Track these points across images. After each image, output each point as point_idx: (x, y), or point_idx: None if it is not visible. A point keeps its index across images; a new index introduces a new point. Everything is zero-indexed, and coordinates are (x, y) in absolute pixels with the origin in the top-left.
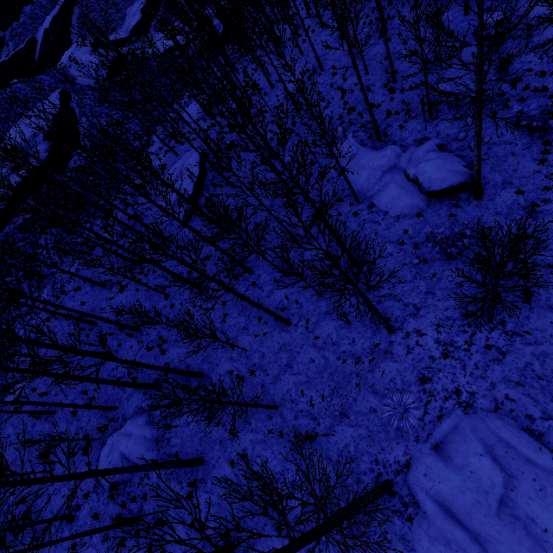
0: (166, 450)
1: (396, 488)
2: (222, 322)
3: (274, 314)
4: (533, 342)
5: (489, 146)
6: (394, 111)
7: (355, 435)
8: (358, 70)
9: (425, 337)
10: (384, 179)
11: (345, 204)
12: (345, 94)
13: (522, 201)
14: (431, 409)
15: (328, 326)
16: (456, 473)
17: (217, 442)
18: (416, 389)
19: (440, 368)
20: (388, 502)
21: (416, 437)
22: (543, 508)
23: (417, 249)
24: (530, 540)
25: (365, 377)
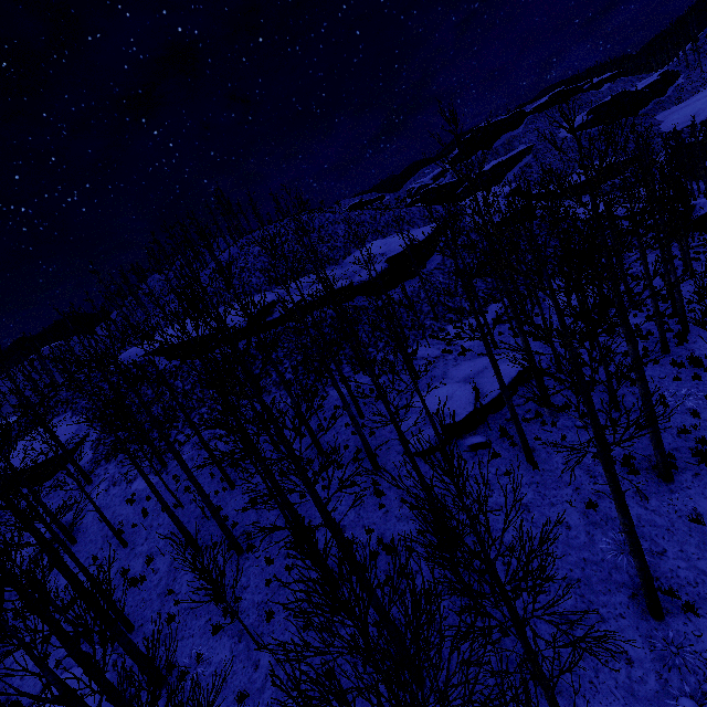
0: None
1: None
2: None
3: None
4: None
5: None
6: None
7: None
8: None
9: None
10: None
11: None
12: None
13: None
14: None
15: None
16: None
17: None
18: None
19: None
20: None
21: None
22: None
23: None
24: None
25: None
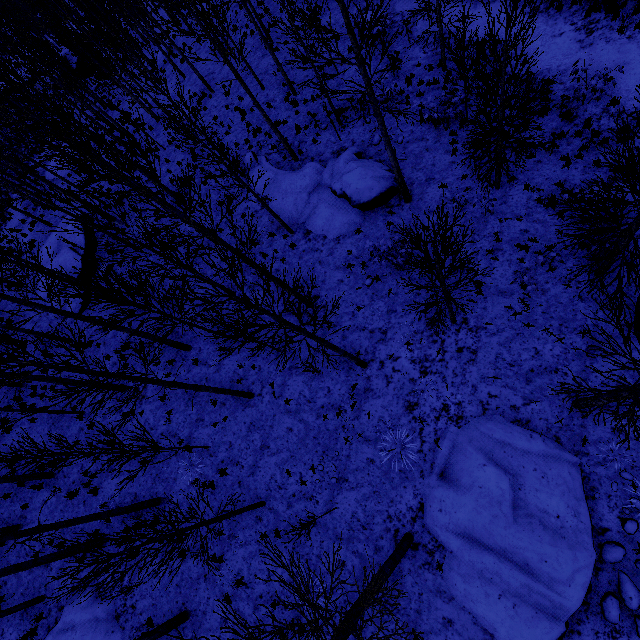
0: (133, 623)
1: (417, 539)
2: (167, 423)
3: (227, 392)
4: (496, 331)
5: (404, 146)
6: (303, 125)
7: (359, 497)
8: (244, 83)
9: (400, 360)
10: (312, 200)
11: (278, 238)
12: (245, 115)
13: (448, 195)
14: (427, 436)
15: (297, 383)
16: (468, 495)
17: (201, 580)
18: (407, 420)
19: (423, 388)
20: (413, 558)
21: (421, 472)
22: (549, 495)
23: (366, 268)
24: (548, 533)
25: (352, 426)
